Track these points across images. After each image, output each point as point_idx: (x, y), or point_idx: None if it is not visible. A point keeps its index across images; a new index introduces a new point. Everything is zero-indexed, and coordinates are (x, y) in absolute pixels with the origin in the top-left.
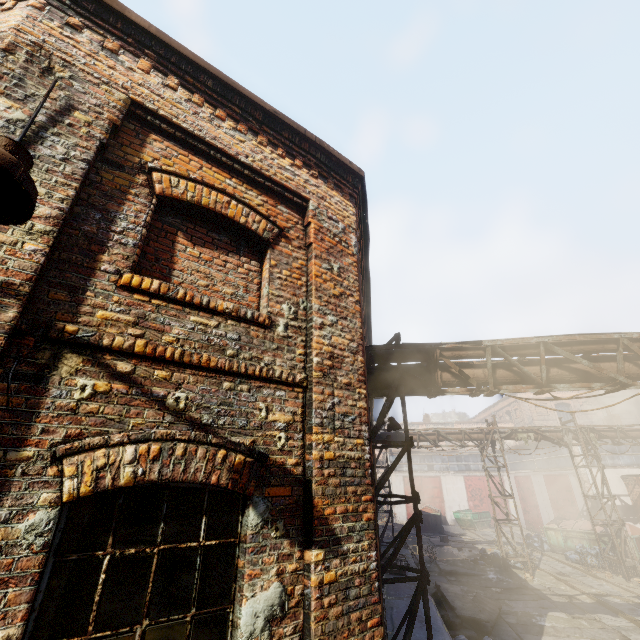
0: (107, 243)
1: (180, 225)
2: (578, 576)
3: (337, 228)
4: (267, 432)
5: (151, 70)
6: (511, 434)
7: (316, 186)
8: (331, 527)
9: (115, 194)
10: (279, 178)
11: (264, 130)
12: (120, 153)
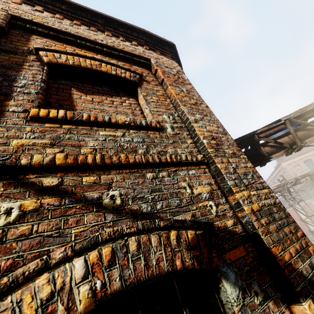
0: (11, 94)
1: (71, 84)
2: None
3: (173, 72)
4: (199, 204)
5: (22, 4)
6: (296, 181)
7: (150, 53)
8: (298, 271)
9: (12, 66)
10: (127, 50)
11: (107, 29)
12: (11, 45)
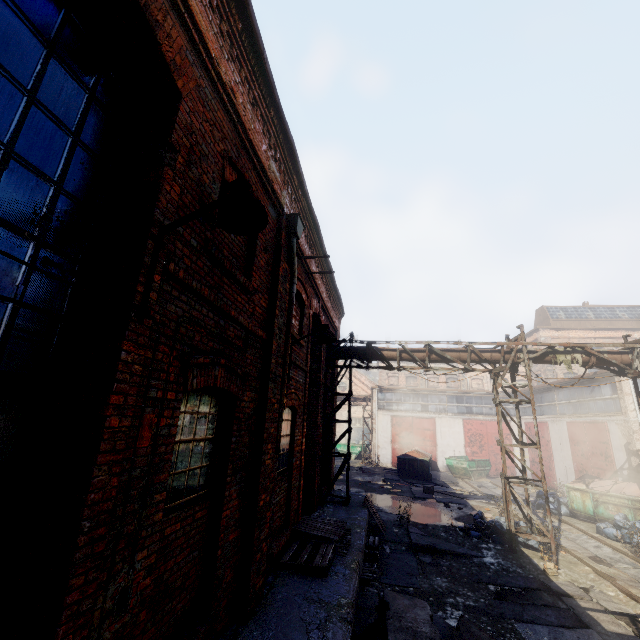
0: None
1: None
2: (627, 567)
3: None
4: None
5: None
6: (546, 355)
7: None
8: None
9: None
10: None
11: None
12: None
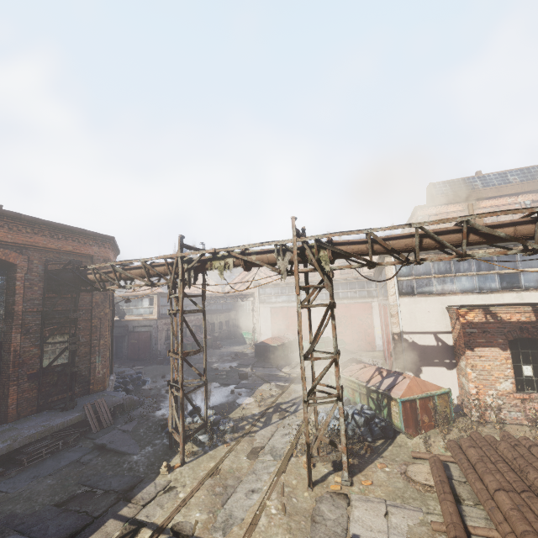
0: None
1: None
2: (268, 460)
3: None
4: None
5: None
6: (205, 262)
7: None
8: None
9: None
10: None
11: None
12: None
